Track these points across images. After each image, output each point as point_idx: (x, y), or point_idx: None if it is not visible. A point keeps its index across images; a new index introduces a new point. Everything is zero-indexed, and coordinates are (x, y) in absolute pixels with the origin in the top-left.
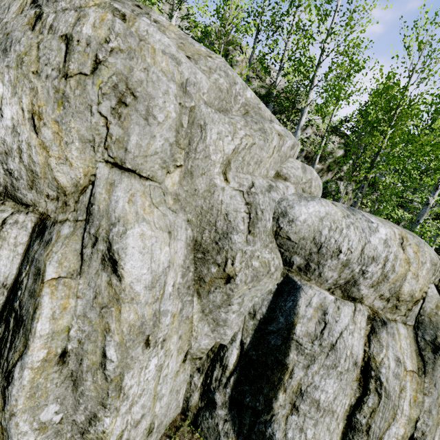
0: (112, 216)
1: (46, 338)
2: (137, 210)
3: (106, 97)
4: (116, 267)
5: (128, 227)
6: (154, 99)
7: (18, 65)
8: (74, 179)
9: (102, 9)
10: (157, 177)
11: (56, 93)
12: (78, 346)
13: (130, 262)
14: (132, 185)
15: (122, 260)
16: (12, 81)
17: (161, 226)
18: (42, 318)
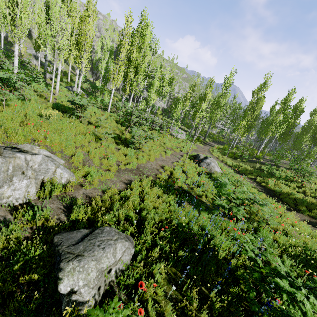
0: None
1: None
2: None
3: None
4: None
5: None
6: None
7: None
8: None
9: None
10: None
11: None
12: None
13: None
14: None
15: None
16: None
17: None
18: None
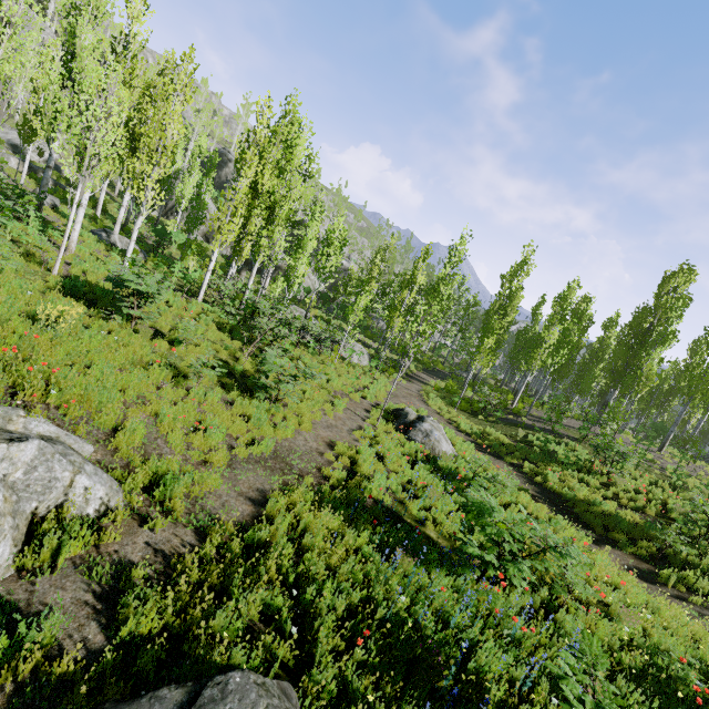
0: None
1: None
2: None
3: None
4: None
5: None
6: None
7: None
8: None
9: None
10: None
11: None
12: None
13: None
14: None
15: None
16: None
17: None
18: None
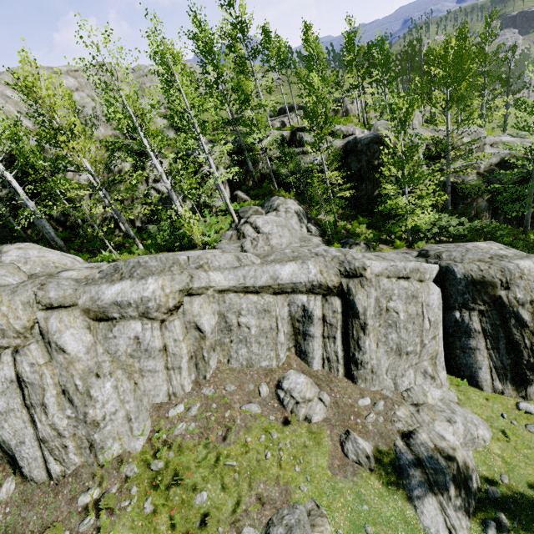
0: None
1: None
2: None
3: None
4: None
5: None
6: None
7: None
8: None
9: None
10: None
11: None
12: None
13: None
14: None
15: None
16: None
17: None
18: None
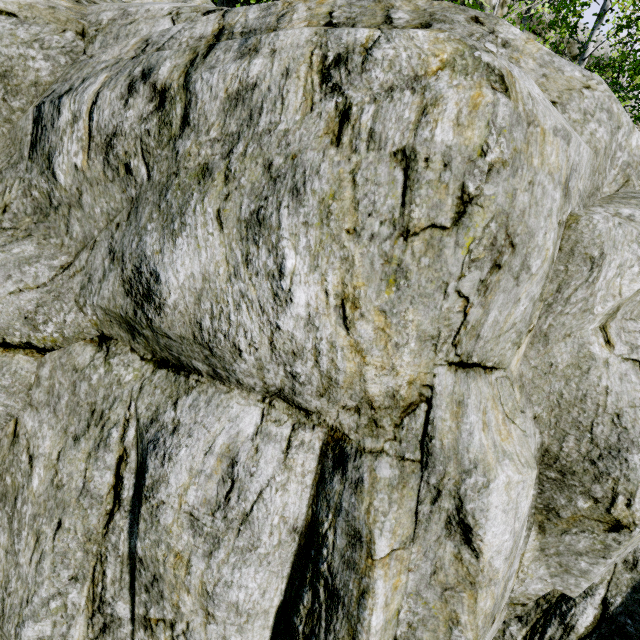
0: (464, 459)
1: (380, 632)
2: (494, 438)
3: (476, 266)
4: (469, 536)
5: (490, 476)
6: (533, 236)
7: (322, 220)
8: (390, 387)
9: (463, 76)
10: (504, 360)
11: (384, 265)
12: (406, 630)
13: (492, 529)
14: (480, 393)
15: (480, 527)
16: (311, 247)
17: (526, 459)
18: (377, 610)
